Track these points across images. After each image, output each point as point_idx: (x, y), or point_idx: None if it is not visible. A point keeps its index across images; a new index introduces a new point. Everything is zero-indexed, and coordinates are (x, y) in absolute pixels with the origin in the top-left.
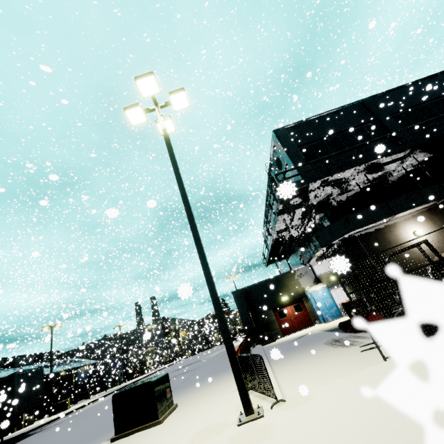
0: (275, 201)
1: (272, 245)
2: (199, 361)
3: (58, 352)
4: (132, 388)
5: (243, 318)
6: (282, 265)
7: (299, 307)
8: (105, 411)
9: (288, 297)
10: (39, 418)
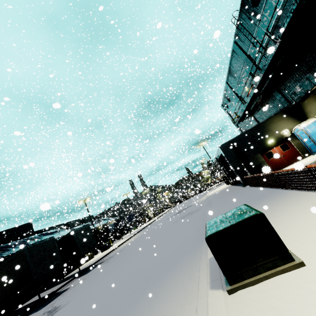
0: (244, 56)
1: (253, 95)
2: (191, 206)
3: (92, 216)
4: (233, 226)
5: (234, 165)
6: (245, 124)
7: (285, 146)
8: (144, 246)
9: (273, 140)
10: (96, 253)
